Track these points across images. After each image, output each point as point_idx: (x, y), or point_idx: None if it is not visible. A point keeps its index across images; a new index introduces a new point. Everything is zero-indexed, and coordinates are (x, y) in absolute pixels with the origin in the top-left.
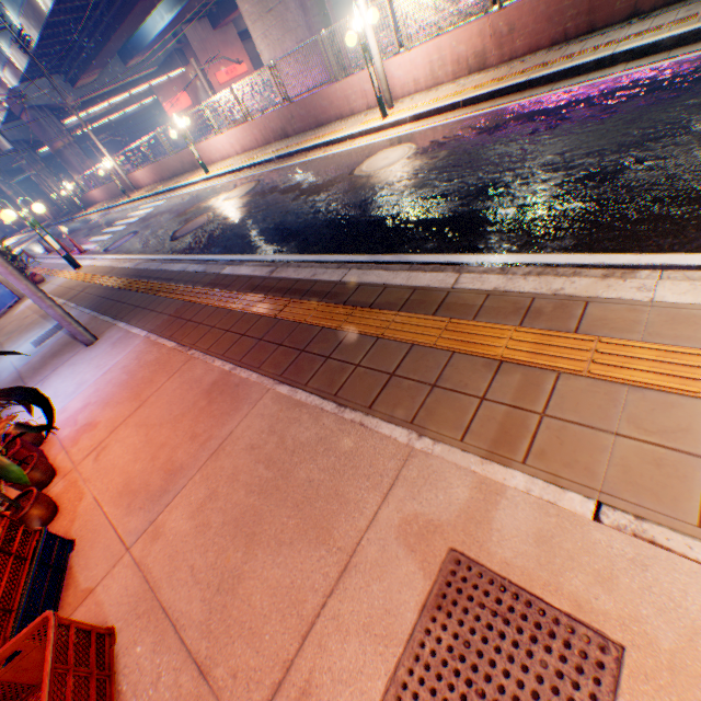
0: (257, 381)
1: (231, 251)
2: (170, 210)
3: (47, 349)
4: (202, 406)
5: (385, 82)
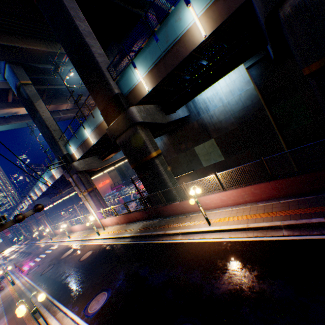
0: None
1: (43, 286)
2: (53, 255)
3: None
4: None
5: (102, 225)
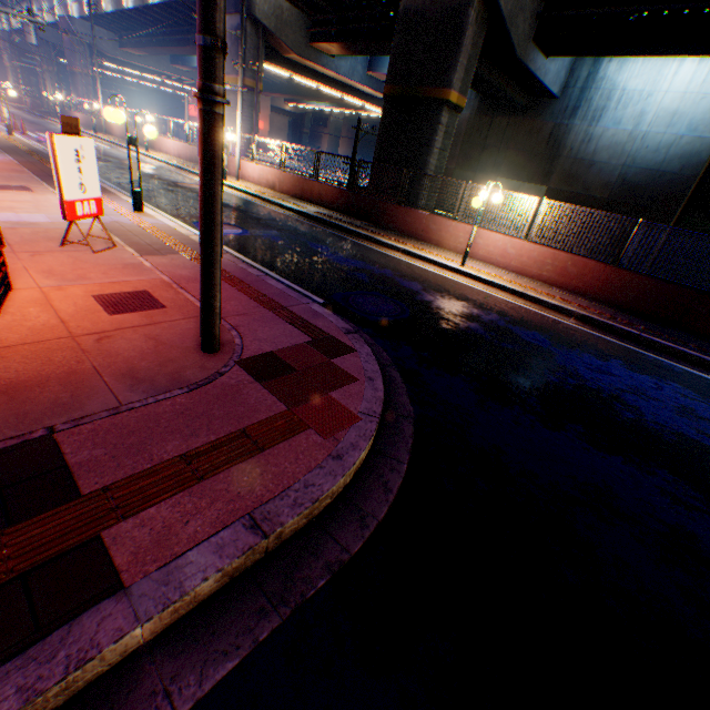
0: (32, 175)
1: None
2: (103, 151)
3: None
4: (9, 170)
5: (238, 168)
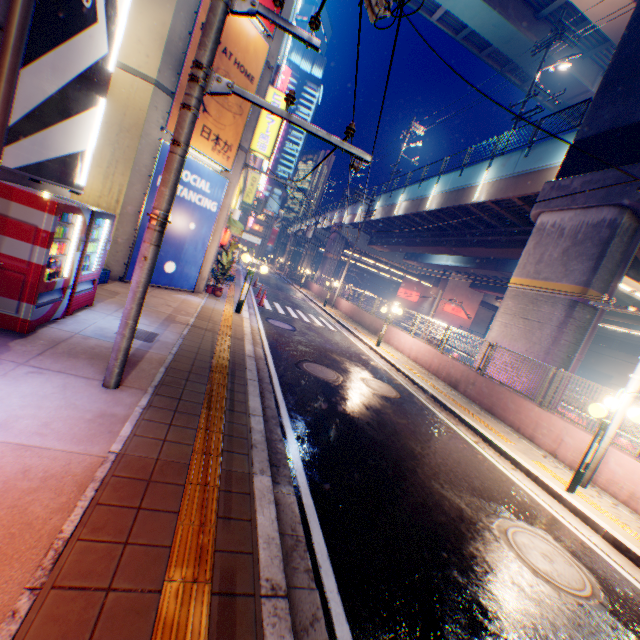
0: None
1: (305, 443)
2: (328, 339)
3: (110, 343)
4: None
5: (595, 460)
